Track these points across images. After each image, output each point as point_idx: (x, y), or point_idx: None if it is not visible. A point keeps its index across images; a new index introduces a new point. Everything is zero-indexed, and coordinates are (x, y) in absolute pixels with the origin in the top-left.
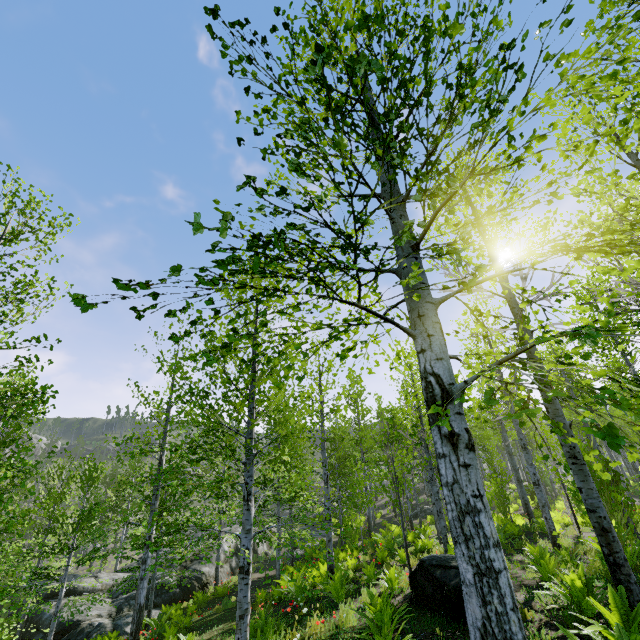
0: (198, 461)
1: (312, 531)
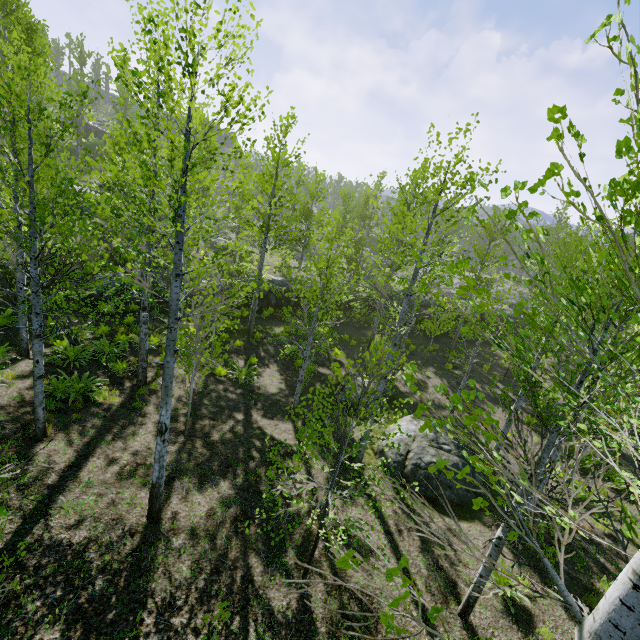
0: None
1: None
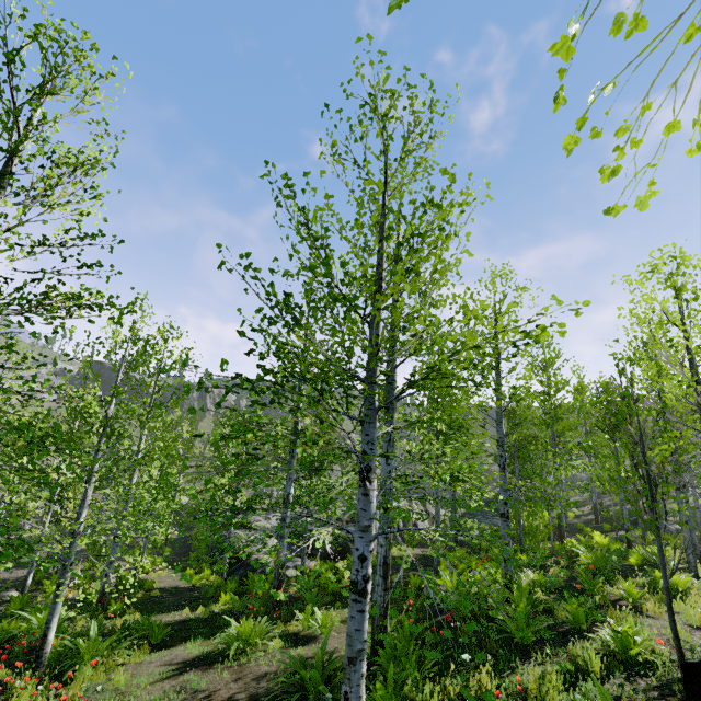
0: (266, 404)
1: (480, 516)
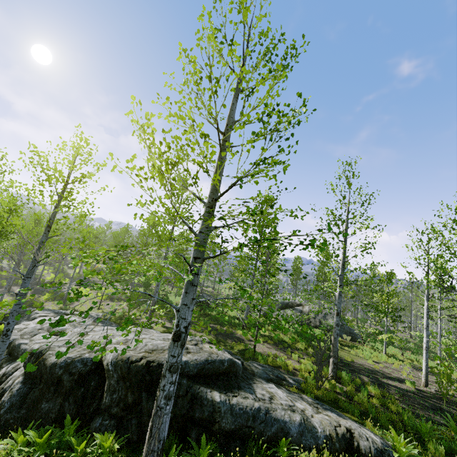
0: None
1: None
